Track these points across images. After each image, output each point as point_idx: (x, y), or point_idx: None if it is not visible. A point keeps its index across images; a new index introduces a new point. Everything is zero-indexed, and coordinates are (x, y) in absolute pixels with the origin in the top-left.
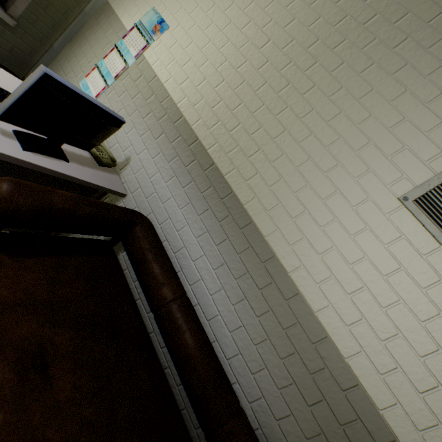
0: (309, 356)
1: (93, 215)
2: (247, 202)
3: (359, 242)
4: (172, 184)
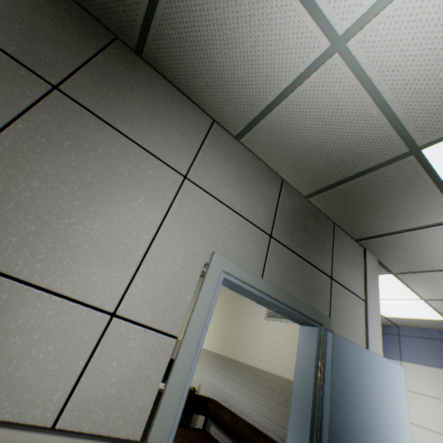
0: (276, 388)
1: (191, 396)
2: (237, 357)
3: (265, 338)
4: (216, 377)
